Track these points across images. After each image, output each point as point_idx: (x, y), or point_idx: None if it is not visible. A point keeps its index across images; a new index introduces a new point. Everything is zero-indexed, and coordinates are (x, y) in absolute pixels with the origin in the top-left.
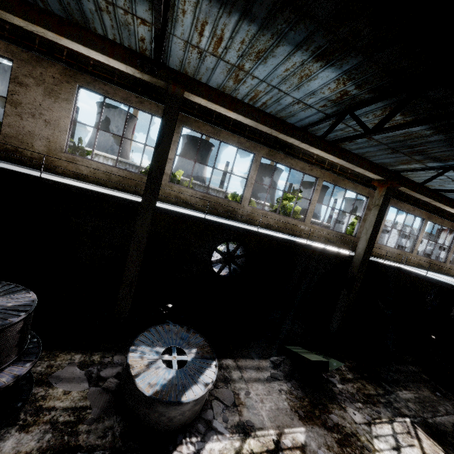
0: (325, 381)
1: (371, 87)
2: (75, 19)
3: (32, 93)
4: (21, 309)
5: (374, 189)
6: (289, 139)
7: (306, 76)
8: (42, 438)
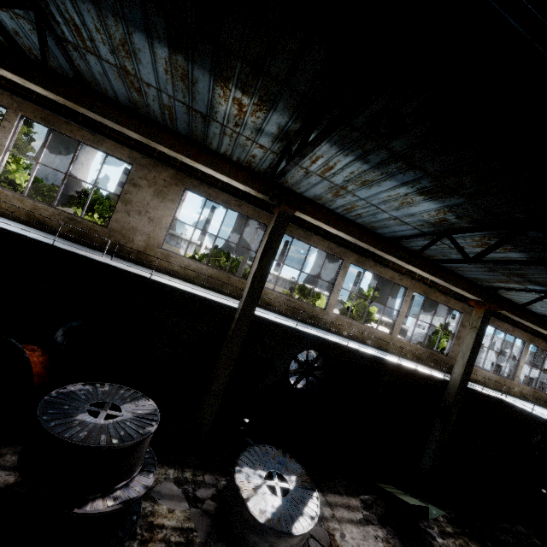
0: (423, 532)
1: (471, 220)
2: (195, 135)
3: (143, 193)
4: (151, 418)
5: (468, 304)
6: (386, 255)
7: (408, 203)
8: None
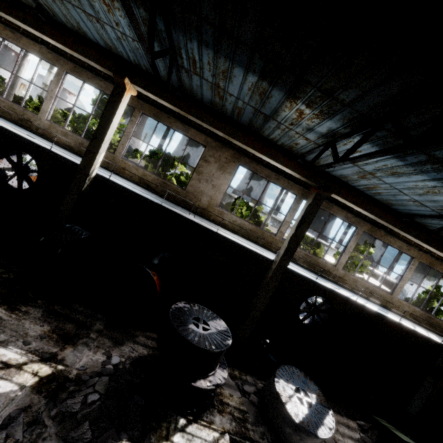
0: None
1: None
2: (253, 126)
3: (210, 167)
4: (226, 334)
5: None
6: (403, 233)
7: (433, 192)
8: (231, 423)
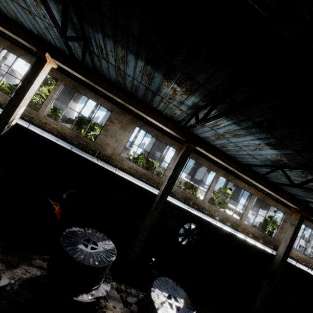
0: None
1: (297, 162)
2: (146, 99)
3: (115, 126)
4: (112, 252)
5: (289, 209)
6: (243, 175)
7: (259, 148)
8: None
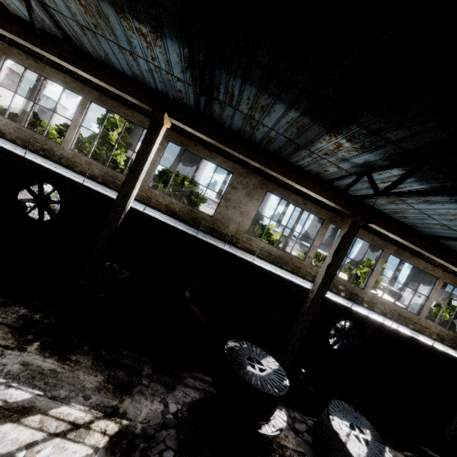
0: None
1: None
2: (281, 153)
3: (238, 194)
4: (281, 373)
5: None
6: (434, 258)
7: None
8: None
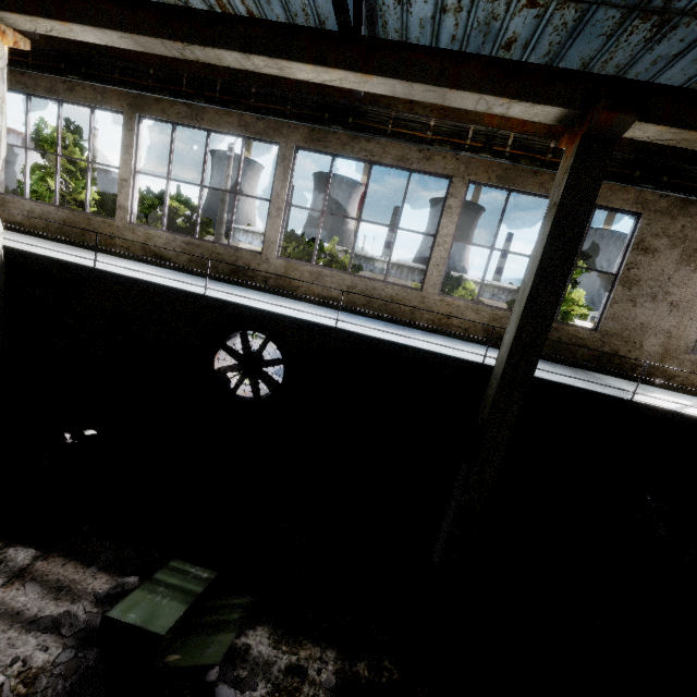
0: (183, 690)
1: None
2: None
3: None
4: None
5: (657, 187)
6: (221, 57)
7: None
8: None
